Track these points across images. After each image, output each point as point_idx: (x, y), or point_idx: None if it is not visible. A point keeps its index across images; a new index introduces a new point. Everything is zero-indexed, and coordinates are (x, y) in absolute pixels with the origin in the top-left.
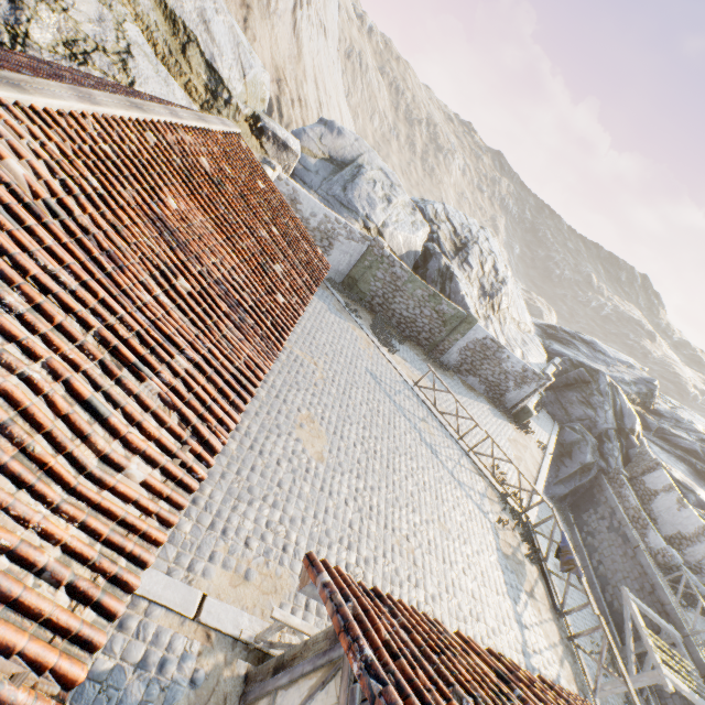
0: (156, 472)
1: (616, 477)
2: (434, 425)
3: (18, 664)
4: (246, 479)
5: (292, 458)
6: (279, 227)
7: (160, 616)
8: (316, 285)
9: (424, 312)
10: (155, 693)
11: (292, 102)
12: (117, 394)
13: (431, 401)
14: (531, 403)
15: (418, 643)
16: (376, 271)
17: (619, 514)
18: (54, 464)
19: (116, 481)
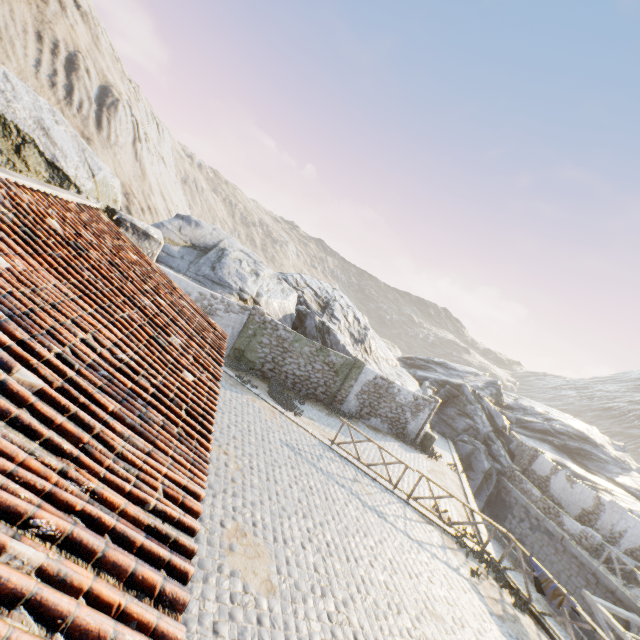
0: None
1: (513, 474)
2: (367, 482)
3: None
4: None
5: (233, 611)
6: (163, 297)
7: None
8: (221, 355)
9: (316, 367)
10: None
11: (142, 210)
12: None
13: (354, 456)
14: (427, 428)
15: None
16: (261, 338)
17: (533, 511)
18: None
19: None
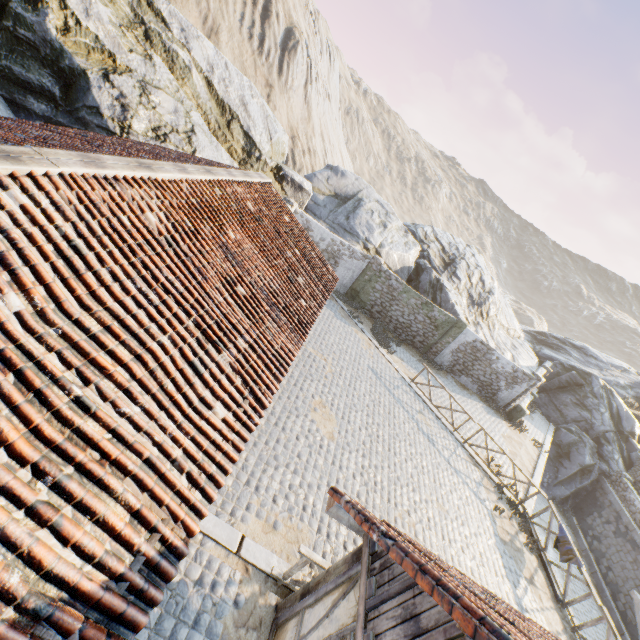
0: (230, 414)
1: (618, 480)
2: (430, 417)
3: (165, 513)
4: (272, 449)
5: (308, 435)
6: (300, 249)
7: (211, 547)
8: (328, 294)
9: (418, 318)
10: (209, 606)
11: (303, 153)
12: (206, 360)
13: (426, 396)
14: (524, 403)
15: (419, 550)
16: (374, 284)
17: (625, 519)
18: (177, 397)
19: (209, 415)
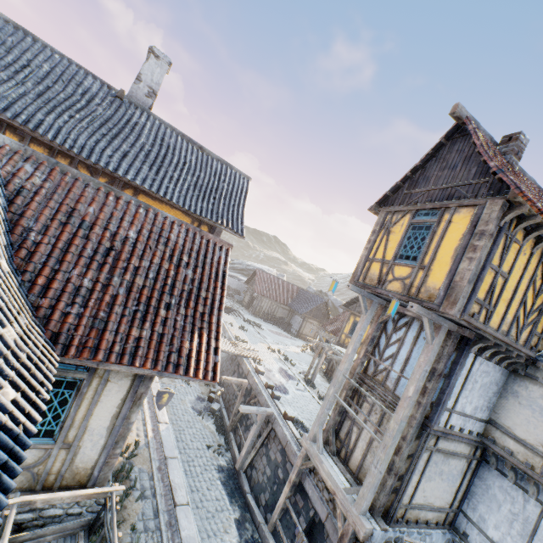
0: None
1: None
2: None
3: None
4: None
5: None
6: None
7: None
8: None
9: None
10: None
11: None
12: None
13: None
14: None
15: None
16: None
17: None
18: None
19: None
